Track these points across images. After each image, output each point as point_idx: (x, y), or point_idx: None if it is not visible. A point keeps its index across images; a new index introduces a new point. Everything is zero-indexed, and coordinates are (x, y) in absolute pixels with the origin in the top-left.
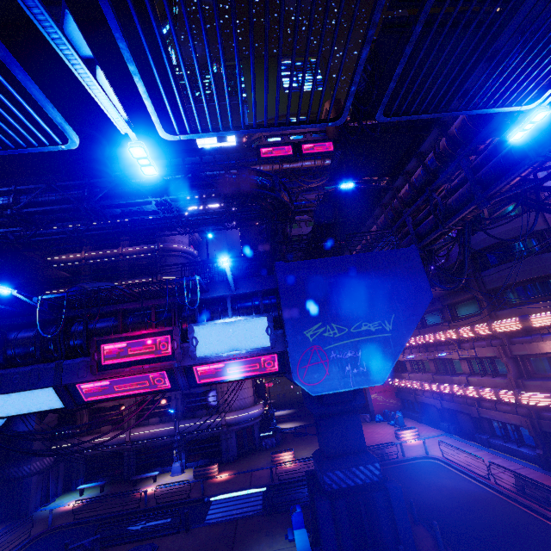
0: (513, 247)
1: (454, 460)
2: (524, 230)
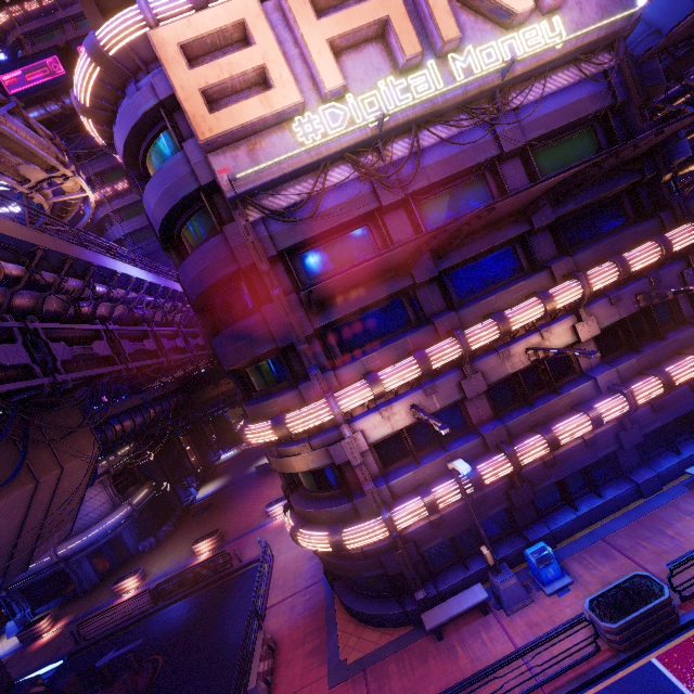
0: (224, 301)
1: (277, 565)
2: (212, 276)
